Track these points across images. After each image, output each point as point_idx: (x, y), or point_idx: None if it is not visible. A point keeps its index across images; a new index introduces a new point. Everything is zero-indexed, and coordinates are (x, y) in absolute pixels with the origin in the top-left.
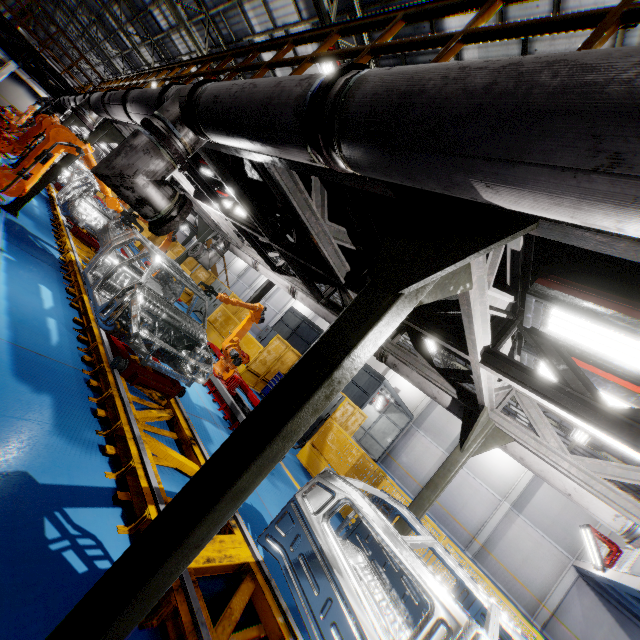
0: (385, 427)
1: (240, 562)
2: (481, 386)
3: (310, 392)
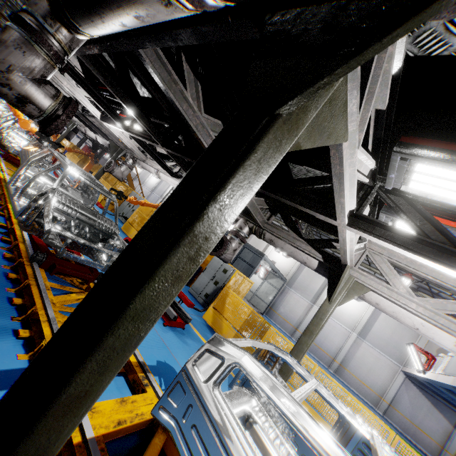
0: (267, 289)
1: (151, 417)
2: (345, 248)
3: (164, 253)
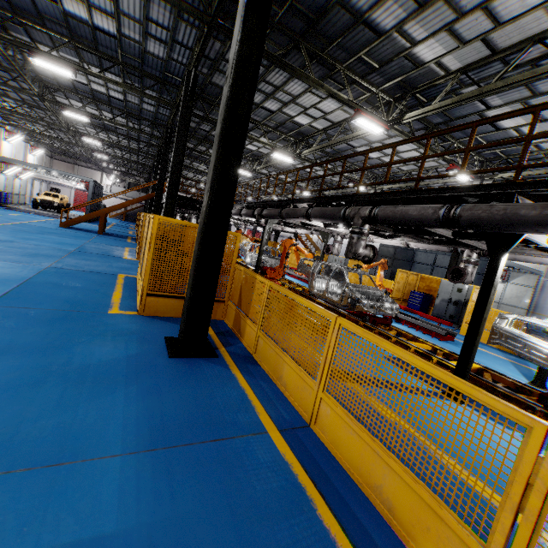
0: (515, 292)
1: (477, 368)
2: None
3: (490, 291)
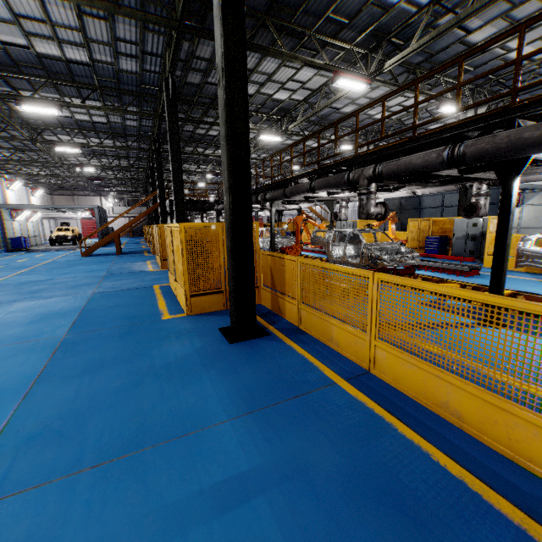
0: (532, 213)
1: (508, 293)
2: None
3: (508, 217)
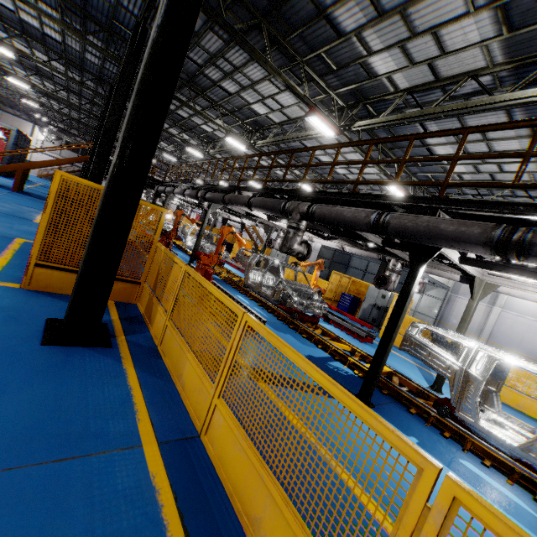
0: (428, 303)
1: (388, 371)
2: (467, 270)
3: (406, 300)
